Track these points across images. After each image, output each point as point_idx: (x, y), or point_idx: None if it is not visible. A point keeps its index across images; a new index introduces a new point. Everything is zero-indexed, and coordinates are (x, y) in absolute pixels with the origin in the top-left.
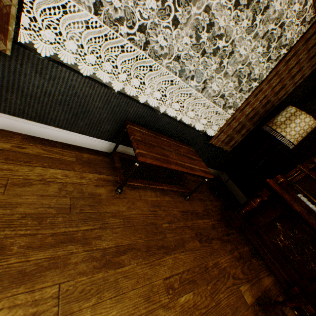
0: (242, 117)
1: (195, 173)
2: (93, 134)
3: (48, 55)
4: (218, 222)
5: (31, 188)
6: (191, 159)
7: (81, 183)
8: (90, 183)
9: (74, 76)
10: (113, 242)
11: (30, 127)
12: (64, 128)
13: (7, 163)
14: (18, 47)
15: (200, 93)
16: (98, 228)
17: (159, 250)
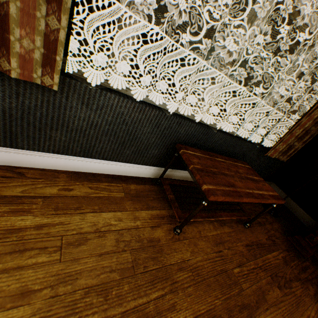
0: (308, 122)
1: (266, 201)
2: (138, 161)
3: (93, 80)
4: (287, 253)
5: (87, 245)
6: (254, 182)
7: (136, 226)
8: (145, 225)
9: (123, 101)
10: (189, 311)
11: (75, 163)
12: (109, 159)
13: (57, 214)
14: (63, 77)
15: (252, 98)
16: (169, 292)
17: (241, 313)
